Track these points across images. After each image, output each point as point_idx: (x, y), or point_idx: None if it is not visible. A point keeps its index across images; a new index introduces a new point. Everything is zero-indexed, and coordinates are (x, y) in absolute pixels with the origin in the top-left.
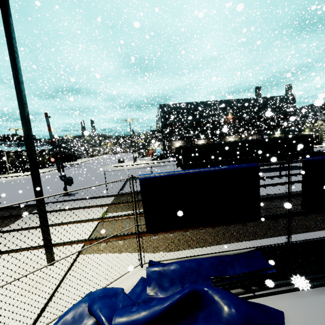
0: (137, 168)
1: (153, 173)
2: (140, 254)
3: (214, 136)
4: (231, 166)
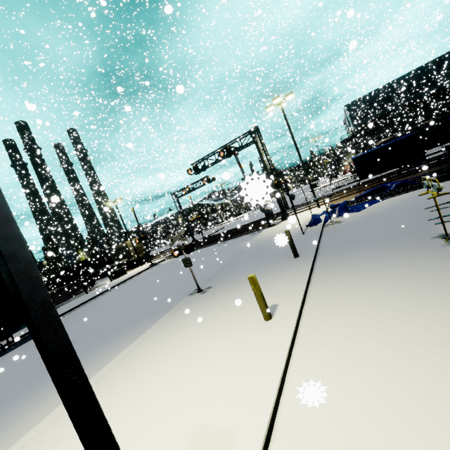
0: (337, 184)
1: (357, 155)
2: (359, 191)
3: (447, 112)
4: (398, 139)
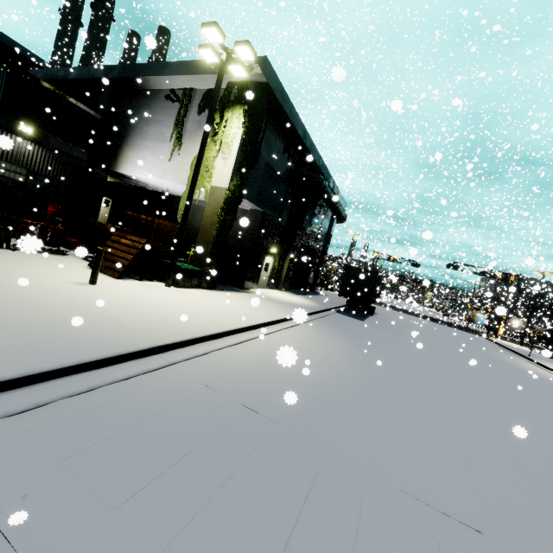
0: None
1: None
2: None
3: None
4: None
